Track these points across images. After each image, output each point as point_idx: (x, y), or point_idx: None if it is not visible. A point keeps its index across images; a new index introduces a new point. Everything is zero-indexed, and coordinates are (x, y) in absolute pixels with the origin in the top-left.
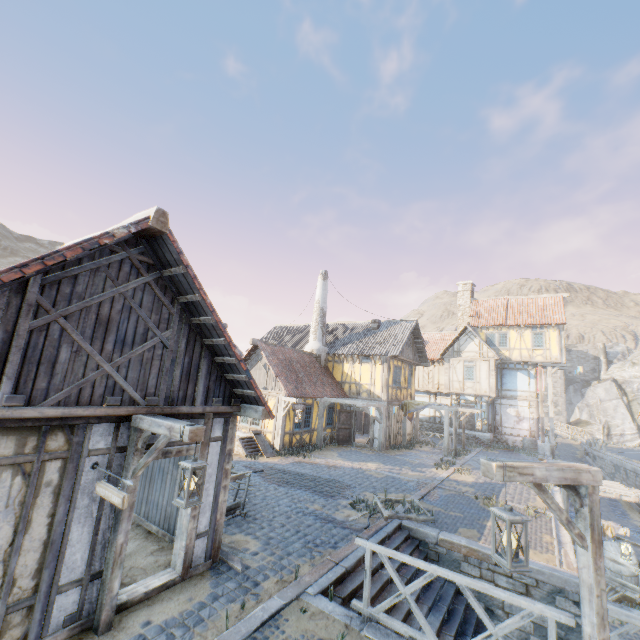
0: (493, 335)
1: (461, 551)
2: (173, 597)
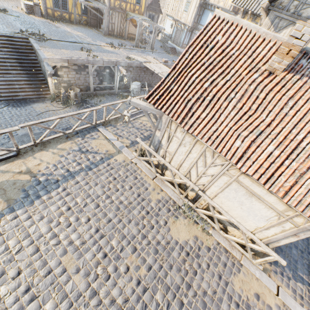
0: None
1: (34, 48)
2: None
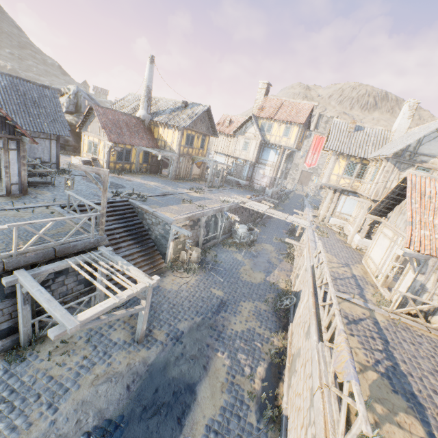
0: (265, 124)
1: (144, 210)
2: (1, 199)
